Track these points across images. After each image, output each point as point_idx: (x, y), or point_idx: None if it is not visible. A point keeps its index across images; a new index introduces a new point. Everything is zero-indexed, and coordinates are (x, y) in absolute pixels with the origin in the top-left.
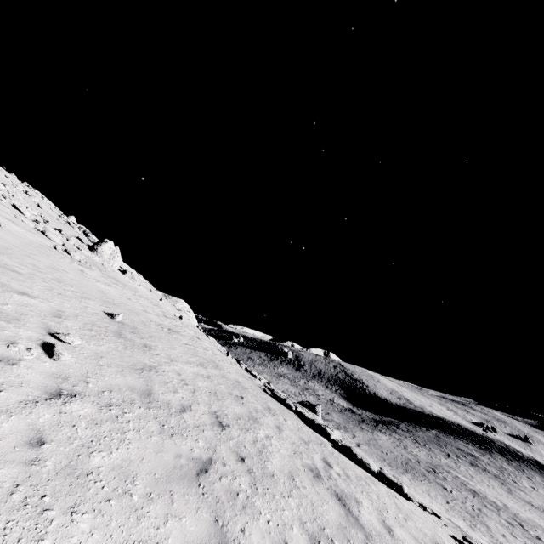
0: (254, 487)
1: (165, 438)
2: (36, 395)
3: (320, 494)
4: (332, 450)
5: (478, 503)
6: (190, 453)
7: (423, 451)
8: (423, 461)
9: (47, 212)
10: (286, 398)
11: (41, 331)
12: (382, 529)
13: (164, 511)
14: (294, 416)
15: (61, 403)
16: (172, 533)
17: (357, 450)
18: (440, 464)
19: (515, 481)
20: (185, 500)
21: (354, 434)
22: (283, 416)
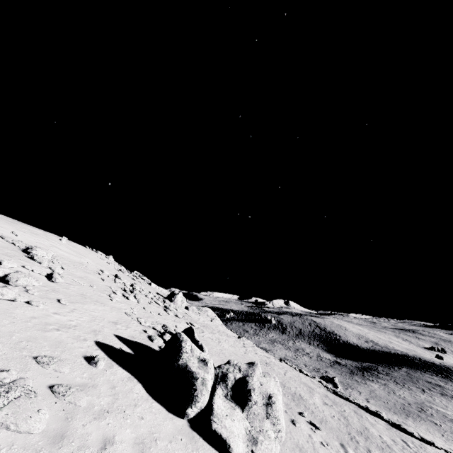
0: None
1: None
2: (343, 451)
3: None
4: (397, 431)
5: None
6: None
7: (406, 392)
8: (412, 403)
9: (136, 281)
10: (346, 395)
11: (298, 415)
12: None
13: None
14: (359, 408)
15: (347, 451)
16: None
17: (404, 426)
18: (422, 401)
19: None
20: None
21: (358, 390)
22: (363, 415)
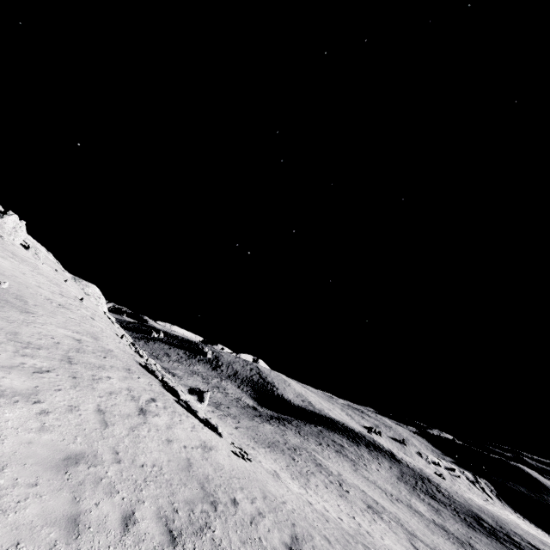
0: (74, 387)
1: (18, 355)
2: None
3: (128, 404)
4: (168, 399)
5: (316, 470)
6: (34, 365)
7: (299, 439)
8: (291, 444)
9: None
10: (156, 370)
11: None
12: (163, 425)
13: (3, 375)
14: (156, 381)
15: None
16: (4, 382)
17: (193, 404)
18: (307, 448)
19: (366, 464)
20: (19, 376)
21: (240, 421)
22: (139, 376)
